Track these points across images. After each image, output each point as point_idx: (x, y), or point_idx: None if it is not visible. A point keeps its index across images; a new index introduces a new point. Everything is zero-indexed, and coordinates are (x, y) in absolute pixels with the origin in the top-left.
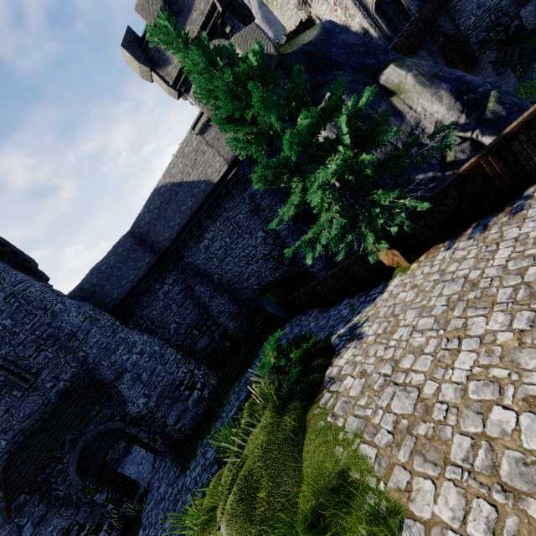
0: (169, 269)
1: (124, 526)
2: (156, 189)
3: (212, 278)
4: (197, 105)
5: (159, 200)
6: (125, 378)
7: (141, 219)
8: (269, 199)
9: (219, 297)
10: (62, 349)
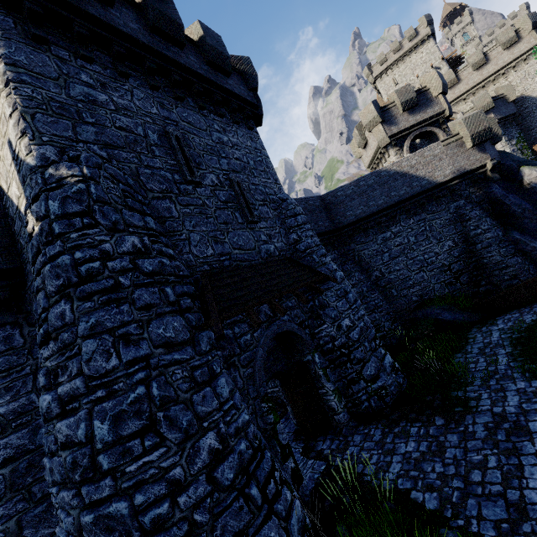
0: (335, 245)
1: (311, 521)
2: (377, 171)
3: (370, 274)
4: (395, 156)
5: (374, 180)
6: (334, 286)
7: (343, 189)
8: (479, 212)
9: (377, 292)
10: (279, 220)
